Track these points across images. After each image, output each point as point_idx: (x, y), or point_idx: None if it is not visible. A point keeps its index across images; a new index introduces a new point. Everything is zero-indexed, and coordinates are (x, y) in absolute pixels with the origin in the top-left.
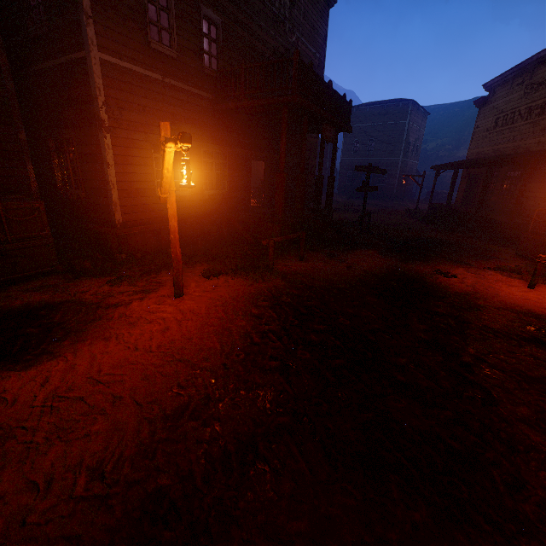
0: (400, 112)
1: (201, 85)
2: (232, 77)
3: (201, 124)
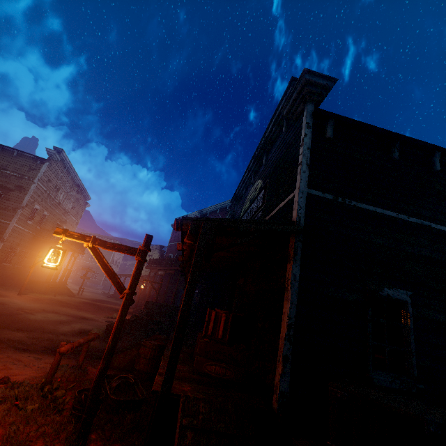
0: None
1: (34, 231)
2: (47, 231)
3: (27, 242)
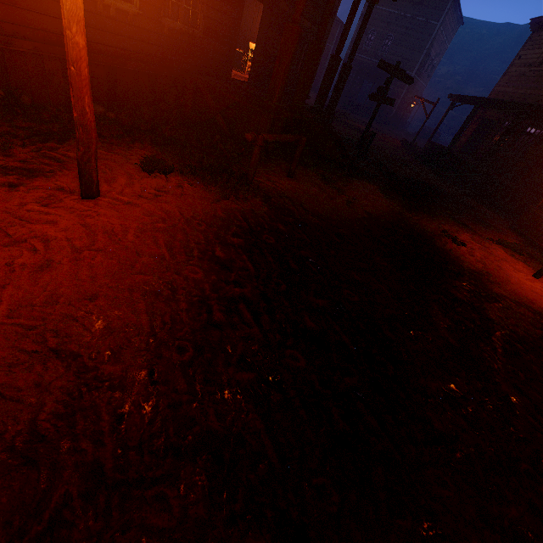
0: (436, 6)
1: None
2: None
3: None
